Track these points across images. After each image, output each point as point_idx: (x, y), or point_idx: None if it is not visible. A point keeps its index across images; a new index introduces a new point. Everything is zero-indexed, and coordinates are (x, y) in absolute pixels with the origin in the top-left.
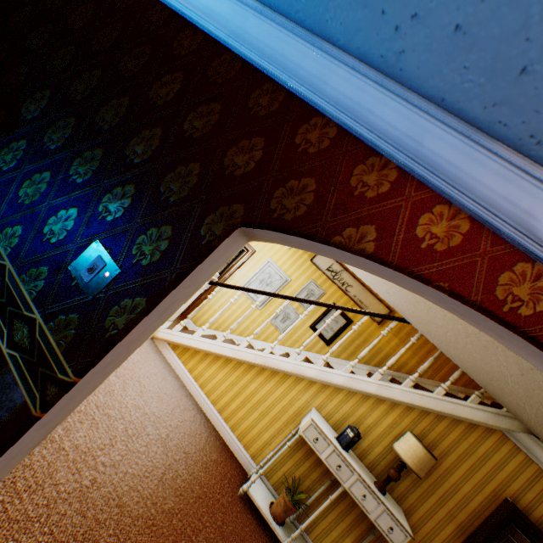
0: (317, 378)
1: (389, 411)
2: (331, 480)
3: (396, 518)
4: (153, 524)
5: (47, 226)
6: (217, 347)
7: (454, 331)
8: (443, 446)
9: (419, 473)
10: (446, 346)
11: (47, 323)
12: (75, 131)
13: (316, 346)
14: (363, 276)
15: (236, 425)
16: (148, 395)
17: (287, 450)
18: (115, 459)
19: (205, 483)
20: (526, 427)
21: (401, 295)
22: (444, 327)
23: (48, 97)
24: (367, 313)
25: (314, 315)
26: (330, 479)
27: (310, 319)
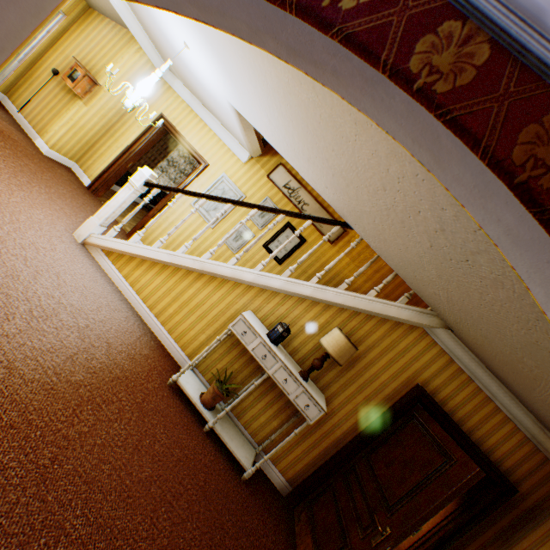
0: (255, 283)
1: (323, 313)
2: (262, 374)
3: (313, 398)
4: (52, 389)
5: None
6: (154, 252)
7: (379, 214)
8: (368, 343)
9: (339, 361)
10: (379, 243)
11: None
12: None
13: (269, 266)
14: (305, 173)
15: (173, 328)
16: (68, 290)
17: (222, 350)
18: (10, 331)
19: (129, 369)
20: (444, 322)
21: (336, 184)
22: (372, 214)
23: None
24: (310, 218)
25: (268, 234)
26: (261, 373)
27: (263, 238)
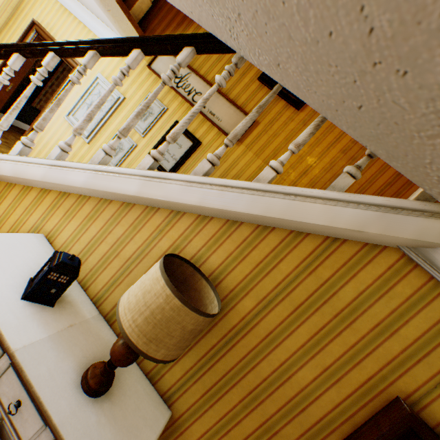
0: (46, 181)
1: (166, 230)
2: None
3: None
4: None
5: None
6: None
7: None
8: (264, 291)
9: (152, 352)
10: None
11: None
12: None
13: None
14: None
15: None
16: None
17: None
18: None
19: None
20: None
21: None
22: None
23: None
24: (137, 44)
25: (152, 141)
26: None
27: (147, 148)
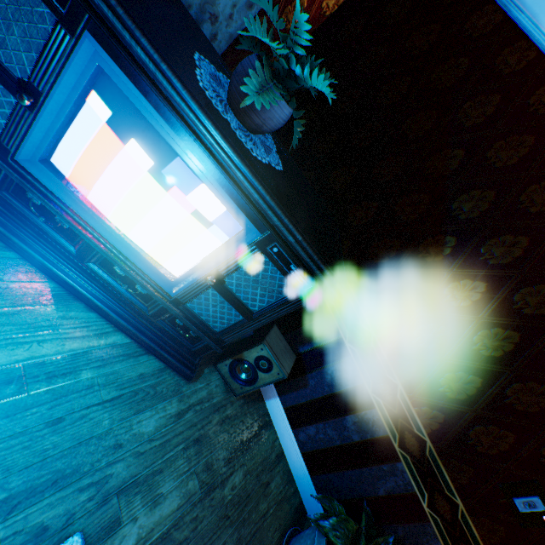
0: None
1: None
2: None
3: None
4: None
5: (472, 431)
6: None
7: None
8: None
9: None
10: None
11: (468, 513)
12: (516, 350)
13: None
14: None
15: None
16: None
17: None
18: None
19: None
20: None
21: None
22: None
23: (481, 291)
24: None
25: None
26: None
27: None
